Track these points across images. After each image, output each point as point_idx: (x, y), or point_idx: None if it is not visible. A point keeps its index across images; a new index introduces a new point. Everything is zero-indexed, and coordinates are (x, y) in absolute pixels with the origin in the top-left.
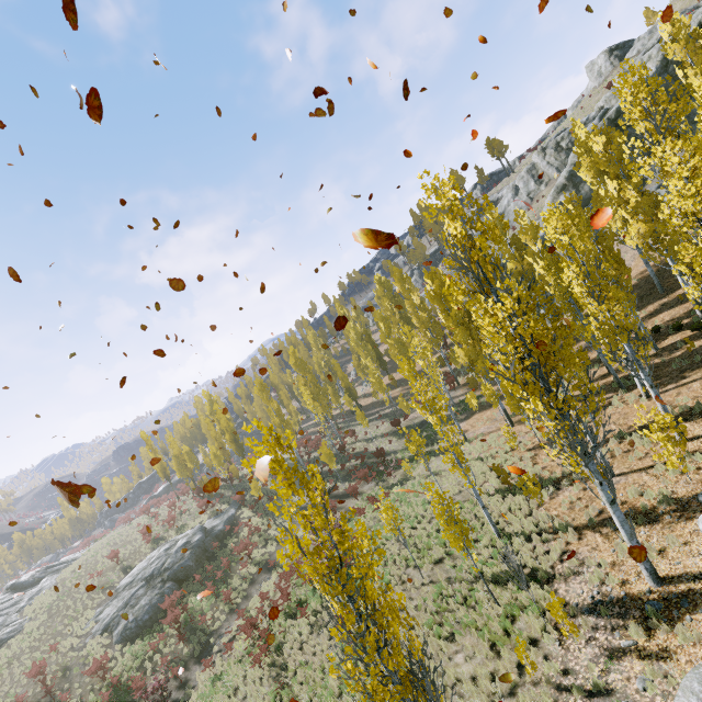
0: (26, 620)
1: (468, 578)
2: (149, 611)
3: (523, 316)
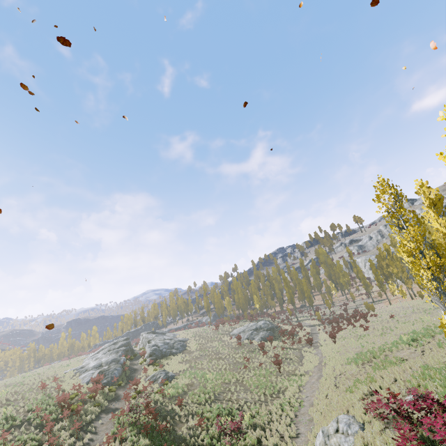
0: (186, 338)
1: (429, 310)
2: (270, 335)
3: None
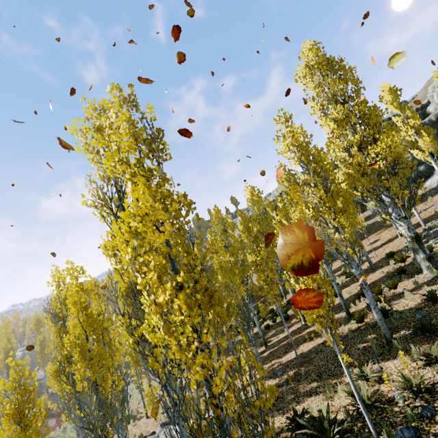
0: None
1: None
2: None
3: (60, 339)
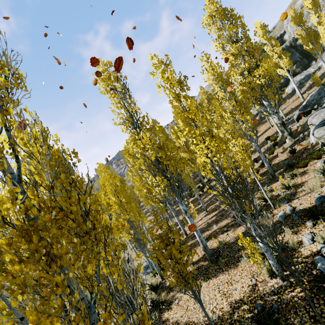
0: None
1: None
2: None
3: None
